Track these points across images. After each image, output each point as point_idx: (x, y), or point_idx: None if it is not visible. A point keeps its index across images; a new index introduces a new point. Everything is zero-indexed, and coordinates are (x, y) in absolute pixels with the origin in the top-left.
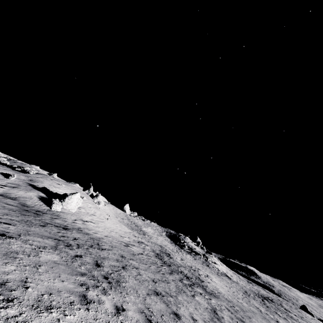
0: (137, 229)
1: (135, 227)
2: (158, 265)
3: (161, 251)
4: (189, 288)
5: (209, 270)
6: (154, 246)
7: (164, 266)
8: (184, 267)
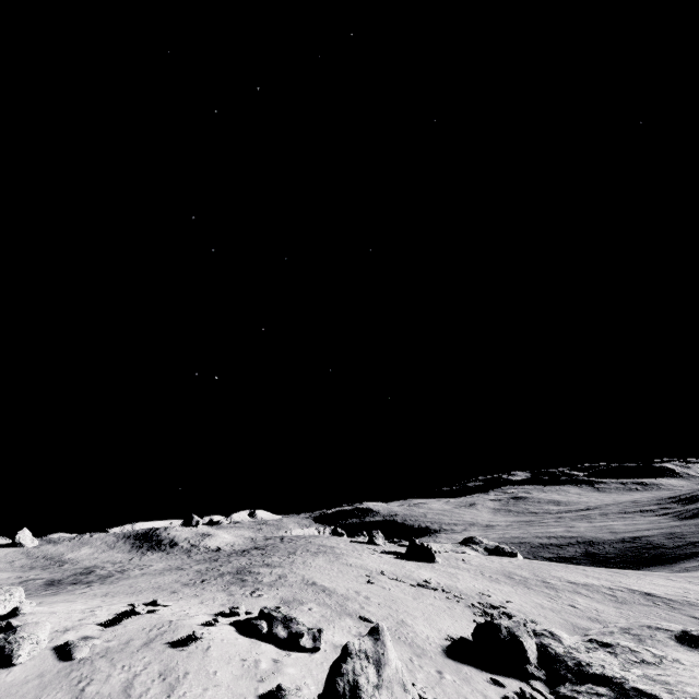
0: (49, 564)
1: (44, 563)
2: (29, 590)
3: (77, 573)
4: (51, 590)
5: (177, 558)
6: (63, 574)
7: (42, 588)
8: (102, 575)
